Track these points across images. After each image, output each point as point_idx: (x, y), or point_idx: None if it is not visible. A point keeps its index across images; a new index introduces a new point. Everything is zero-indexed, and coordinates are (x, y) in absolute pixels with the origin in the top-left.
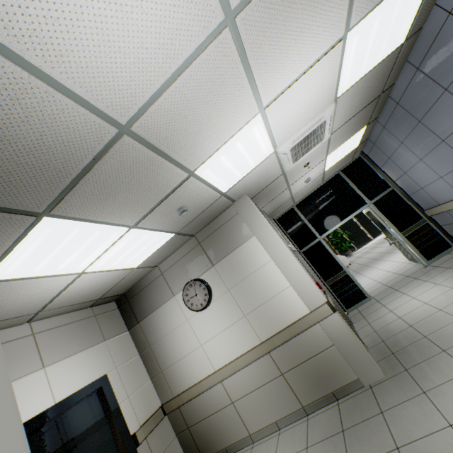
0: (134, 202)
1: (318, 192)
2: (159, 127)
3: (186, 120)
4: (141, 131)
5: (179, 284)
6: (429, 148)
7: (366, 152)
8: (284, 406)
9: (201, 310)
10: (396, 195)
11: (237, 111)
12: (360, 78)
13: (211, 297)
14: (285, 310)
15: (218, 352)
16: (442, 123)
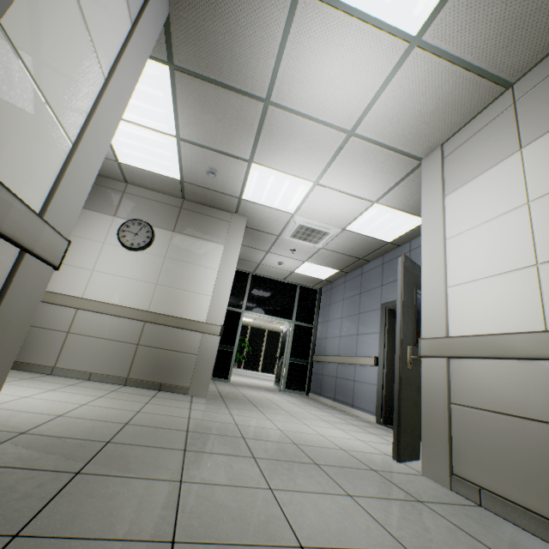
0: (207, 129)
1: (275, 282)
2: (278, 123)
3: (289, 137)
4: (271, 113)
5: (129, 214)
6: (351, 313)
7: (323, 290)
8: (113, 367)
9: (127, 247)
10: (311, 333)
11: (308, 167)
12: (362, 234)
13: (146, 248)
14: (190, 307)
15: (103, 287)
16: (367, 303)
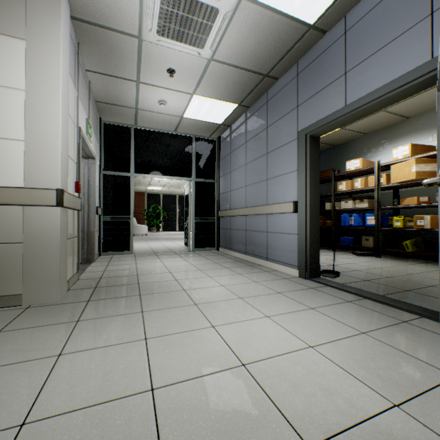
0: None
1: (165, 136)
2: None
3: None
4: None
5: None
6: (257, 156)
7: (222, 139)
8: None
9: None
10: (214, 189)
11: None
12: (271, 8)
13: None
14: None
15: None
16: (277, 137)
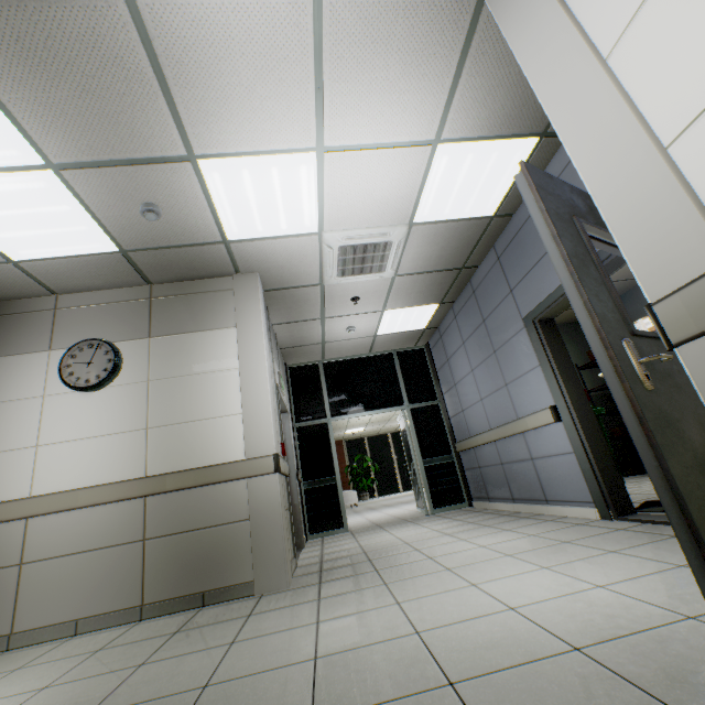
0: (79, 121)
1: (360, 362)
2: (178, 36)
3: (218, 64)
4: (150, 16)
5: (73, 338)
6: (483, 357)
7: (431, 345)
8: (112, 596)
9: (80, 388)
10: (439, 413)
11: (289, 119)
12: (443, 221)
13: (113, 379)
14: (213, 444)
15: (60, 467)
16: (500, 330)
